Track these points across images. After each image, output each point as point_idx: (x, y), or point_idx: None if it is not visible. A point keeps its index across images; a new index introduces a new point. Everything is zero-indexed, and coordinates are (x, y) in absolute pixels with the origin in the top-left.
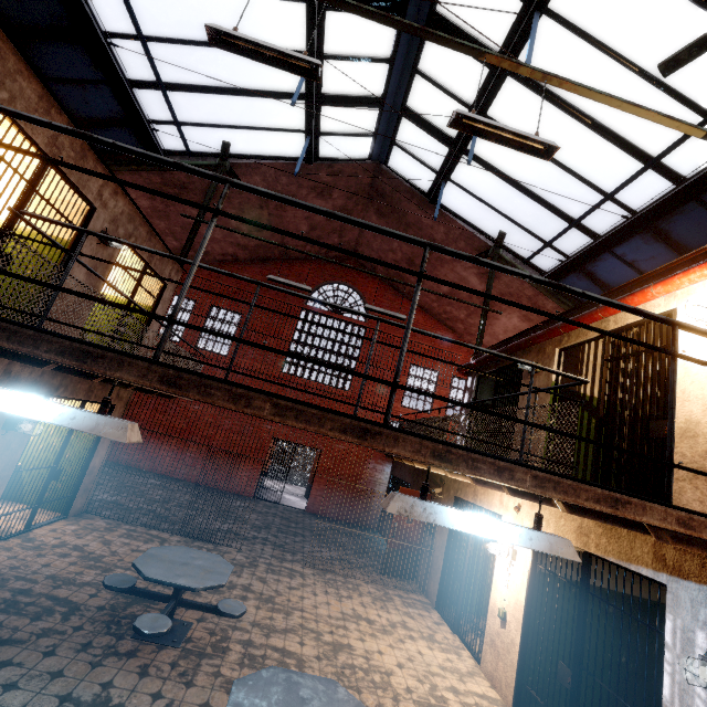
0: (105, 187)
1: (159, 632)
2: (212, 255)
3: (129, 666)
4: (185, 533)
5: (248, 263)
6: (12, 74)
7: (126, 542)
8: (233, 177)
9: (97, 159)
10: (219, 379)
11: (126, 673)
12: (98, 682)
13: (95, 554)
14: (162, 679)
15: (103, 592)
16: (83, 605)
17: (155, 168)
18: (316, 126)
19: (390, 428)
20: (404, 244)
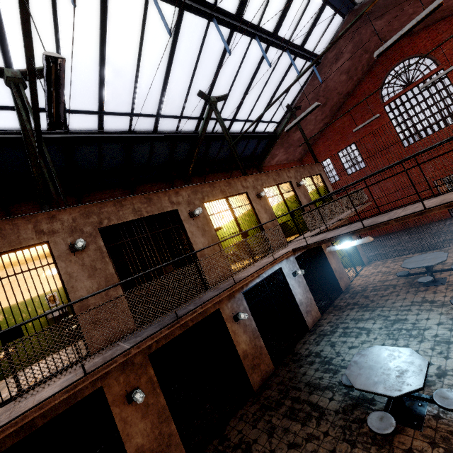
0: (286, 173)
1: (429, 280)
2: (316, 135)
3: (428, 293)
4: (418, 251)
5: (333, 119)
6: (261, 179)
7: (395, 264)
8: (298, 109)
9: (280, 170)
10: (378, 223)
11: (428, 294)
12: (419, 297)
13: (386, 271)
14: (444, 293)
15: (400, 280)
16: (396, 284)
17: (276, 140)
18: (308, 53)
19: (427, 209)
20: (417, 3)
